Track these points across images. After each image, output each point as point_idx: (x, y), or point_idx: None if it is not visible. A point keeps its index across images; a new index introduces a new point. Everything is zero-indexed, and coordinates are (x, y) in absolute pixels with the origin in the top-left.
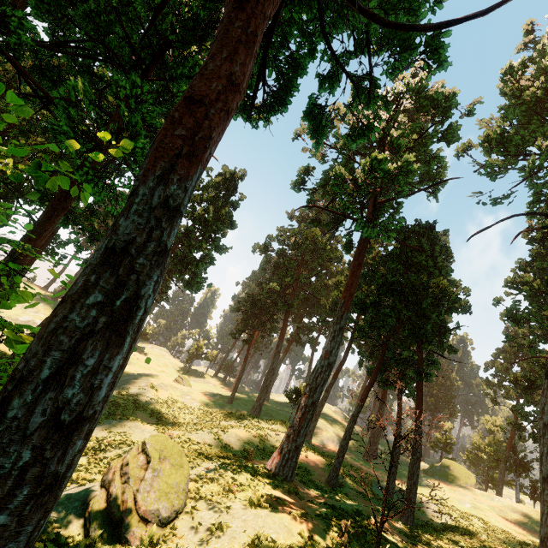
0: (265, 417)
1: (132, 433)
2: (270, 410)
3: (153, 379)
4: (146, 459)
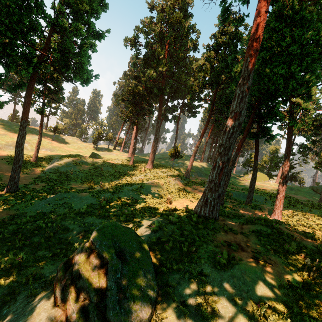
0: (156, 168)
1: (72, 202)
2: (156, 164)
3: (74, 159)
4: (101, 260)
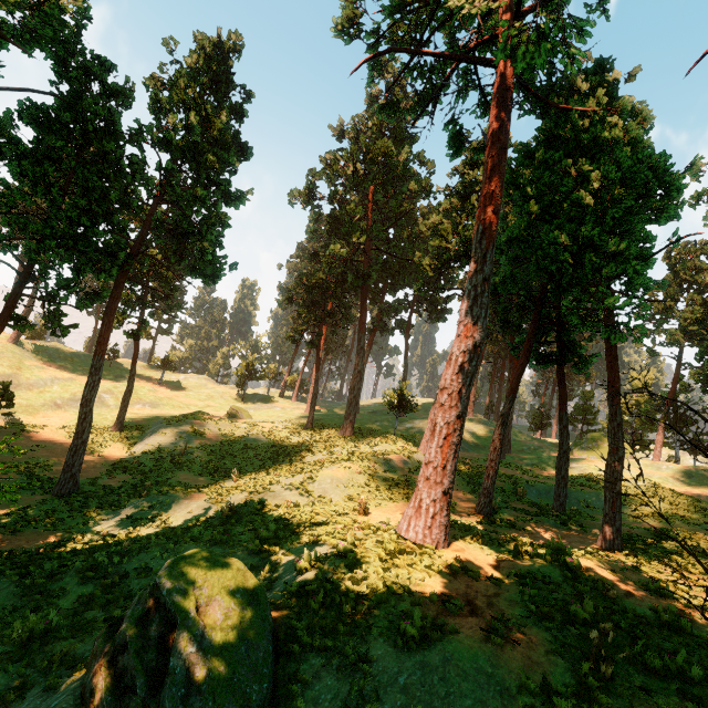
0: (361, 435)
1: (171, 514)
2: (364, 425)
3: (193, 422)
4: (167, 619)
